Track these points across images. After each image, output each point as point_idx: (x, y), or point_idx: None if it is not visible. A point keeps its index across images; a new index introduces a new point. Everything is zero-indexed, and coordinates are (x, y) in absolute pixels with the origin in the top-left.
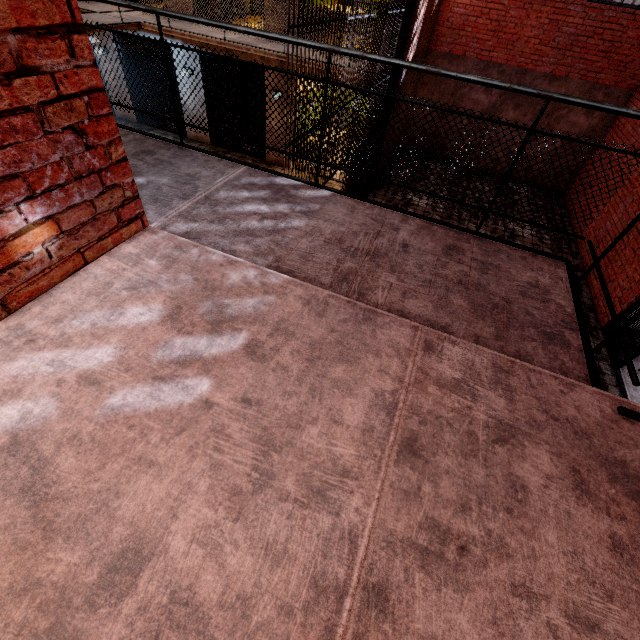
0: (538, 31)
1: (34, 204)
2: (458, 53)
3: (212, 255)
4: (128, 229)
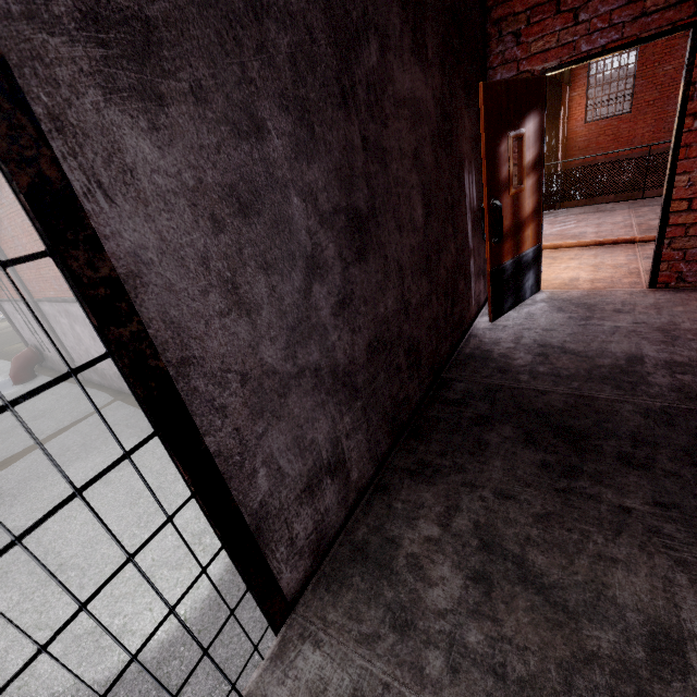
0: (648, 128)
1: None
2: (589, 160)
3: (546, 219)
4: None
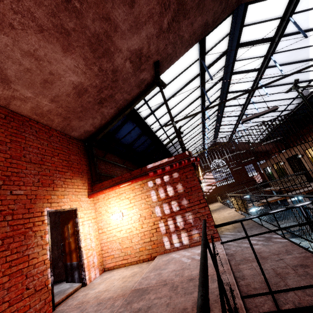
0: None
1: (196, 230)
2: None
3: (220, 246)
4: (214, 239)
